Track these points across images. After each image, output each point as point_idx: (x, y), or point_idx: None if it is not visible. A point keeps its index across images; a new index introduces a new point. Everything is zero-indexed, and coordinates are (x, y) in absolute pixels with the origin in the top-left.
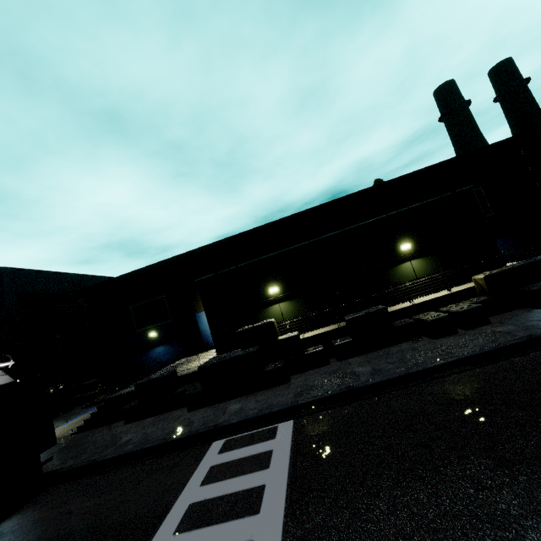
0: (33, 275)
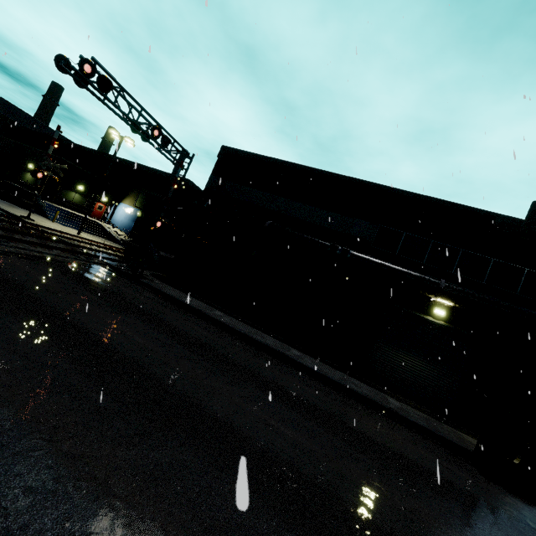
0: (7, 104)
